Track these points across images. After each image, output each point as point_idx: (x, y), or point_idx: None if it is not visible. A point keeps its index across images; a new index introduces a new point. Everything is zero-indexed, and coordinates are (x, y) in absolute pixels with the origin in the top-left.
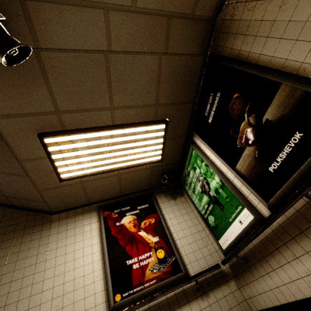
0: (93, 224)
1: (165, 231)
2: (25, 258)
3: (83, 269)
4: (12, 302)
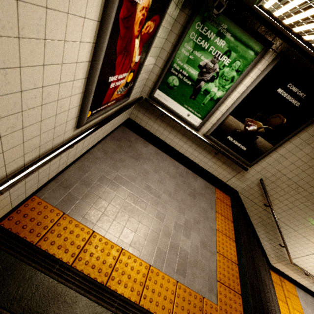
0: None
1: (146, 53)
2: None
3: (61, 72)
4: None
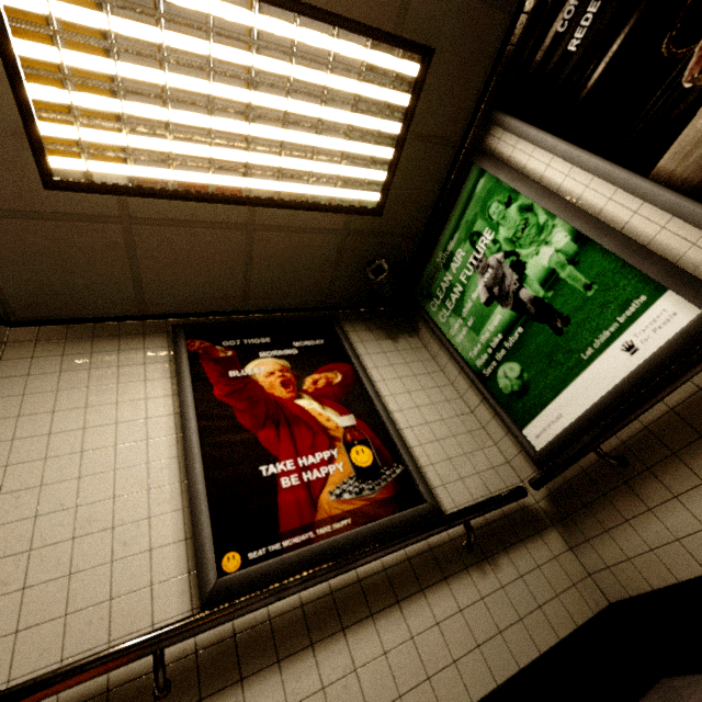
0: (154, 367)
1: (372, 405)
2: None
3: (114, 481)
4: None
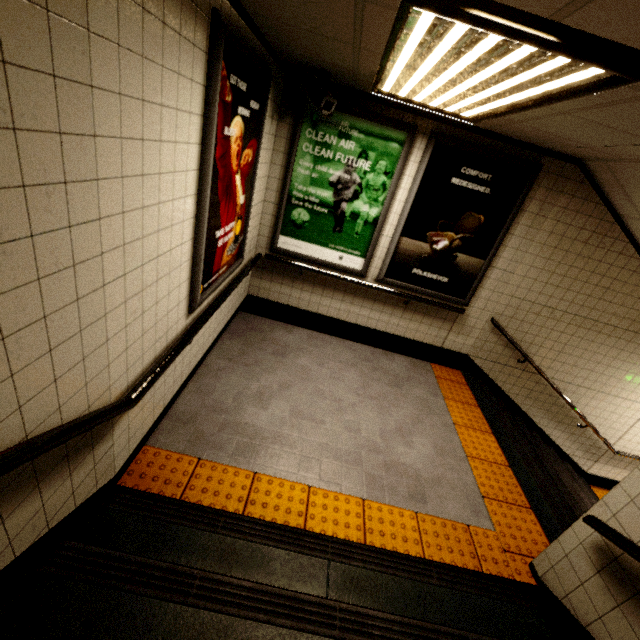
0: (196, 91)
1: (251, 189)
2: (6, 130)
3: (171, 236)
4: (25, 322)
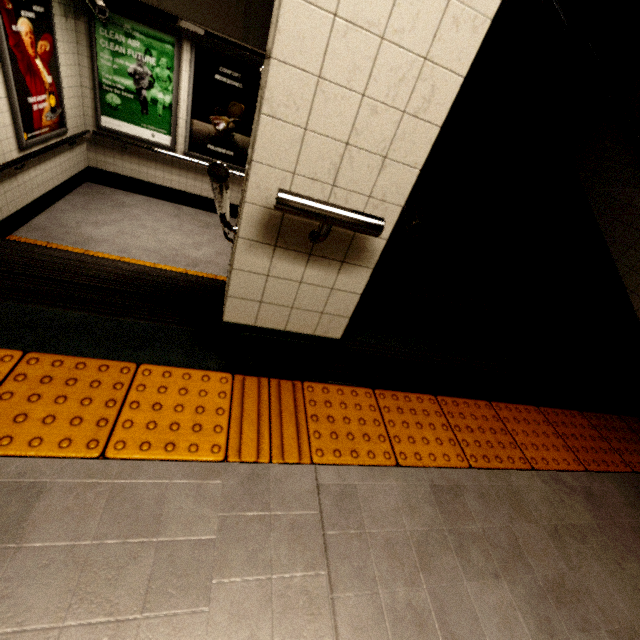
0: None
1: (57, 73)
2: None
3: None
4: None
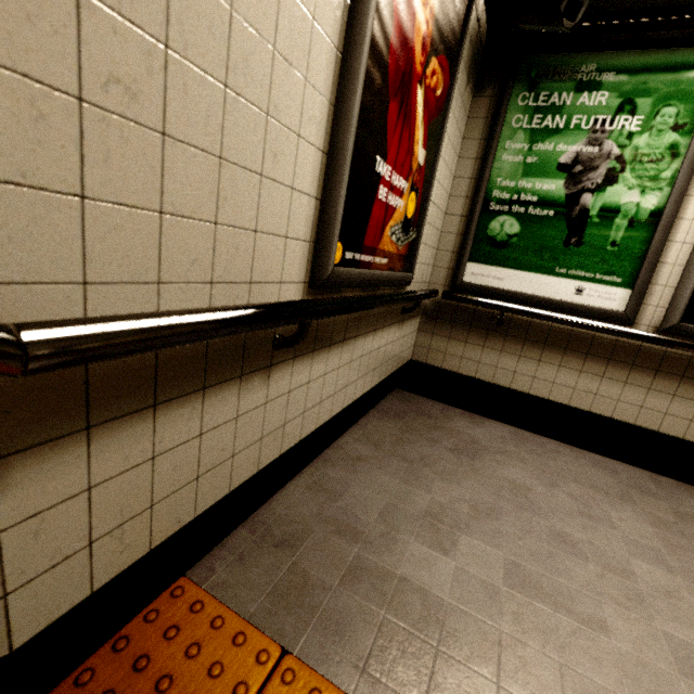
0: None
1: (434, 155)
2: None
3: (278, 6)
4: None
